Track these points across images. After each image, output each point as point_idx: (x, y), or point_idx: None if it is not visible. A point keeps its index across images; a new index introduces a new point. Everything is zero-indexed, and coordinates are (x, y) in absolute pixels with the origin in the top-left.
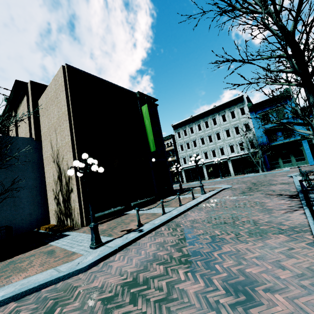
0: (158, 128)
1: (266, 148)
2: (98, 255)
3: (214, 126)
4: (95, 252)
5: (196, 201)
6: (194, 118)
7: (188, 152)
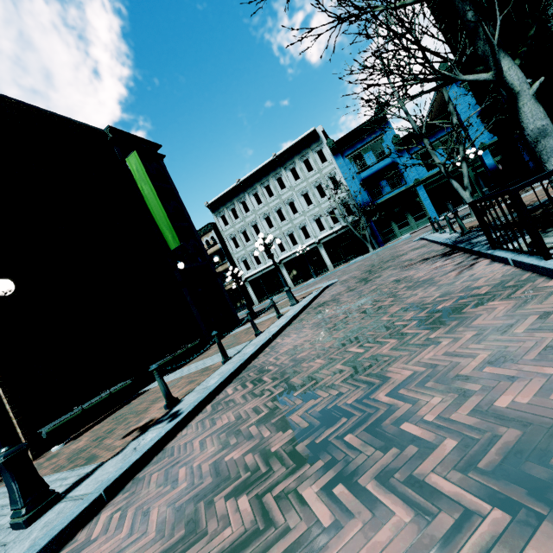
0: (177, 203)
1: (371, 211)
2: (30, 547)
3: (282, 191)
4: (23, 540)
5: (286, 318)
6: (244, 184)
7: (249, 248)
